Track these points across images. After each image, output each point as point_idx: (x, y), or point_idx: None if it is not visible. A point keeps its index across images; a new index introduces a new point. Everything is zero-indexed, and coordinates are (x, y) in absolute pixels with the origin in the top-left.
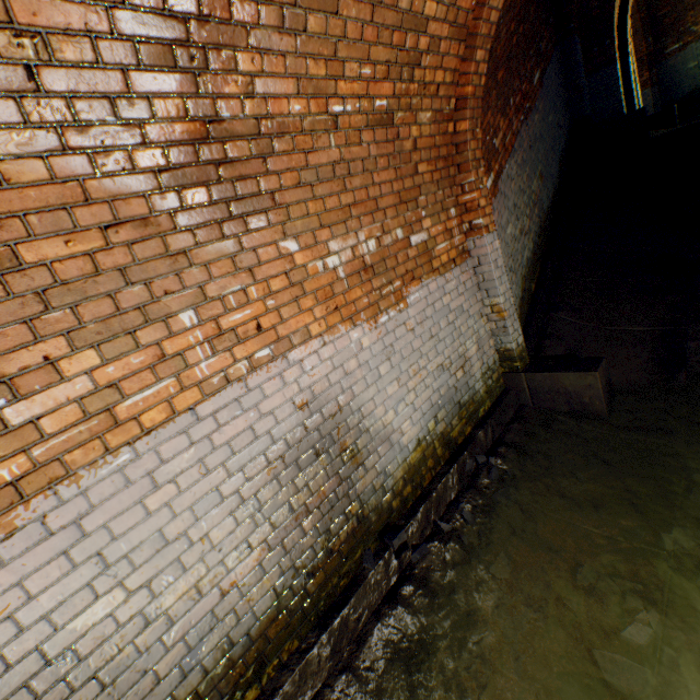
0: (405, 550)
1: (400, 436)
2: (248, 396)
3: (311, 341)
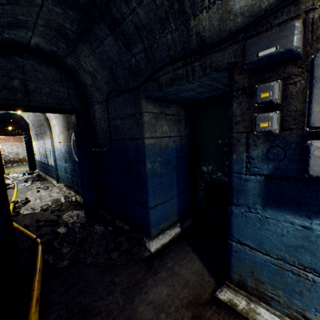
0: (14, 164)
1: (20, 155)
2: (1, 144)
3: (10, 142)
